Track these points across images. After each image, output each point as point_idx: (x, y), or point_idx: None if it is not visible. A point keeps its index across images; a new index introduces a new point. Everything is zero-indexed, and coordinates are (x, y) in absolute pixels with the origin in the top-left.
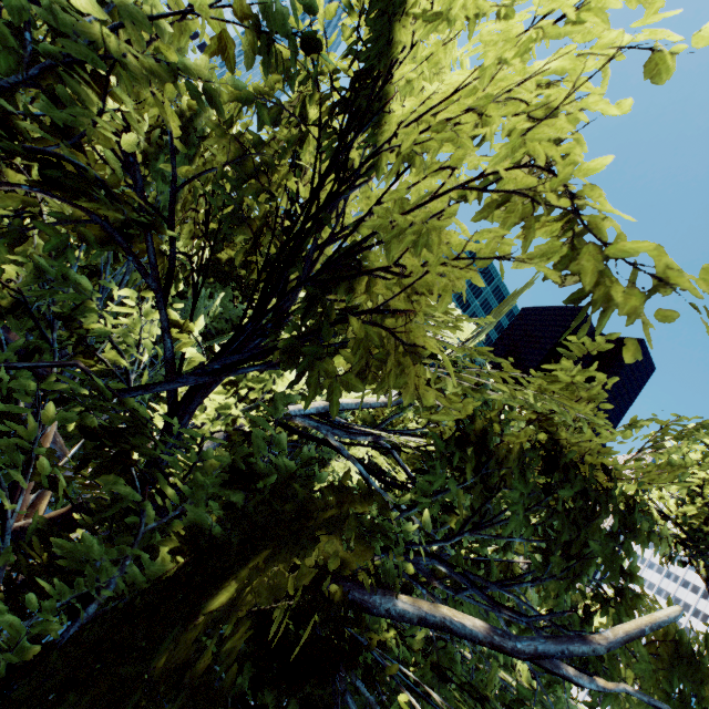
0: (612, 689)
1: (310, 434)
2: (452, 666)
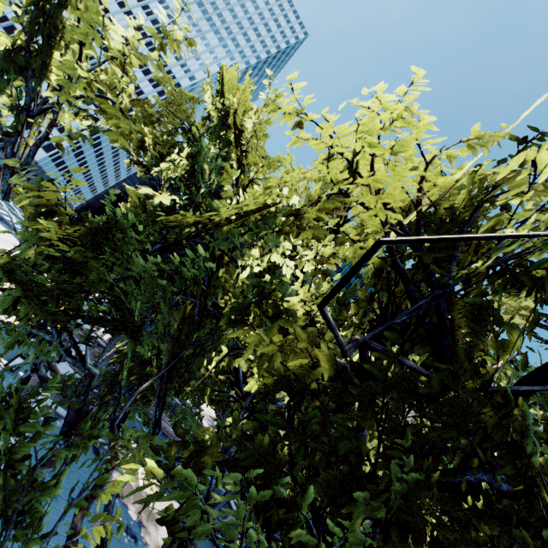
0: None
1: None
2: None
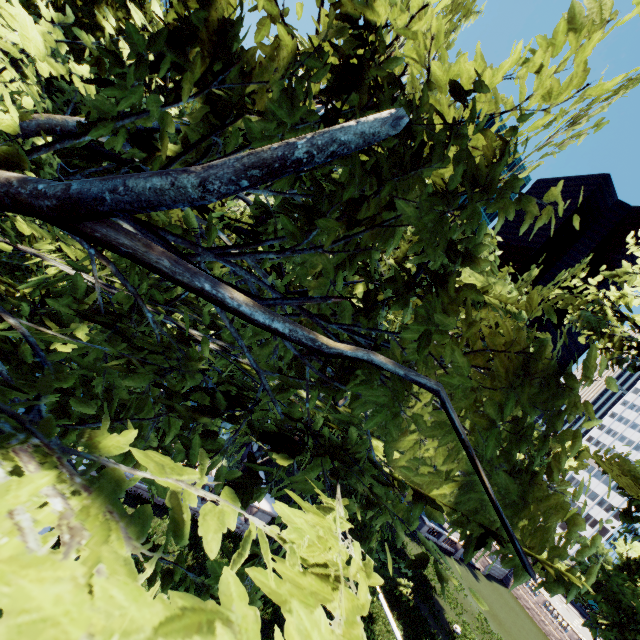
0: (336, 349)
1: (114, 155)
2: (139, 336)
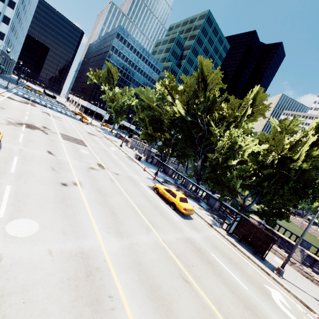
0: None
1: None
2: None
